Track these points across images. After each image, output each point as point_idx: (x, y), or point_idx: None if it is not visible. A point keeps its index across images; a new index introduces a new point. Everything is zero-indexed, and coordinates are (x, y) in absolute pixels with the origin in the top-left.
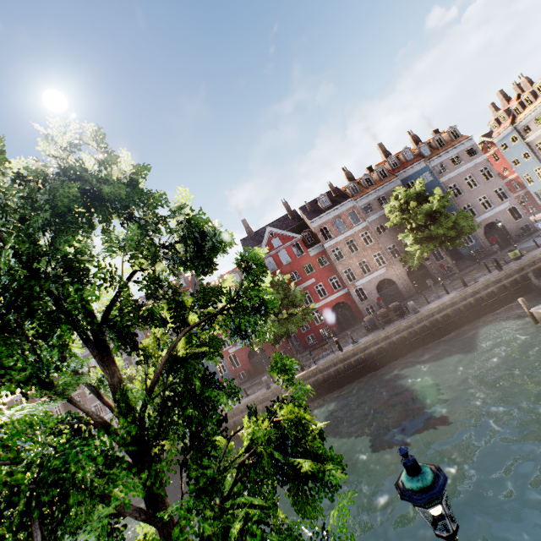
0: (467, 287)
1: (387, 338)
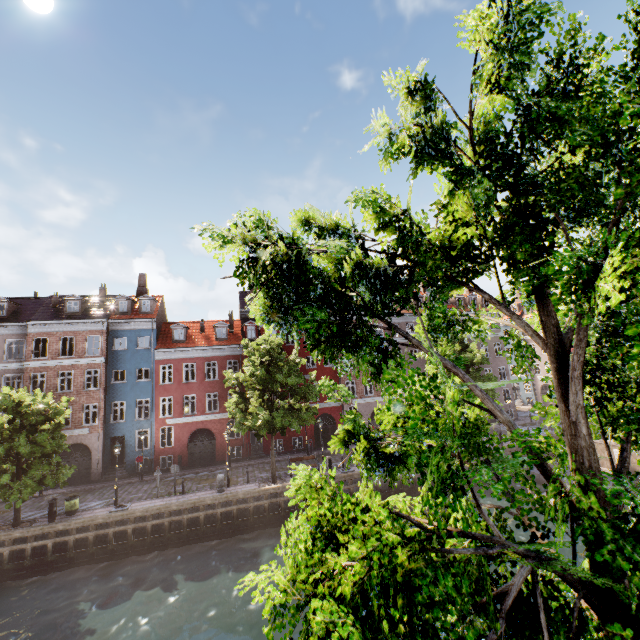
0: None
1: None
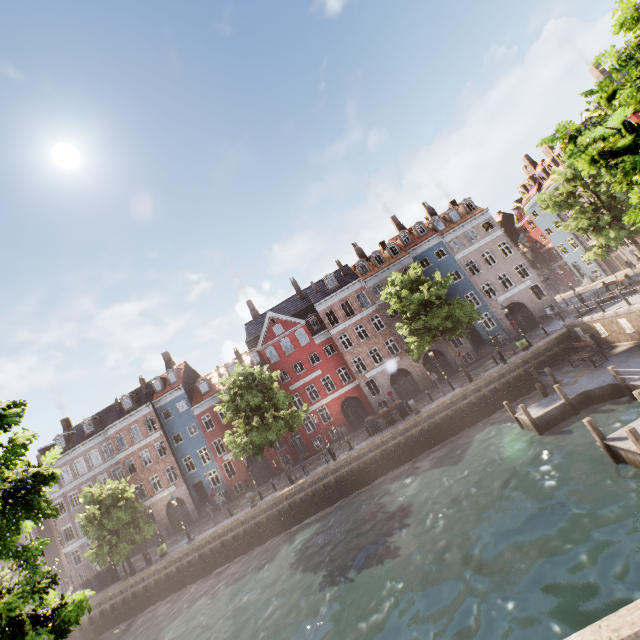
0: (471, 383)
1: (384, 444)
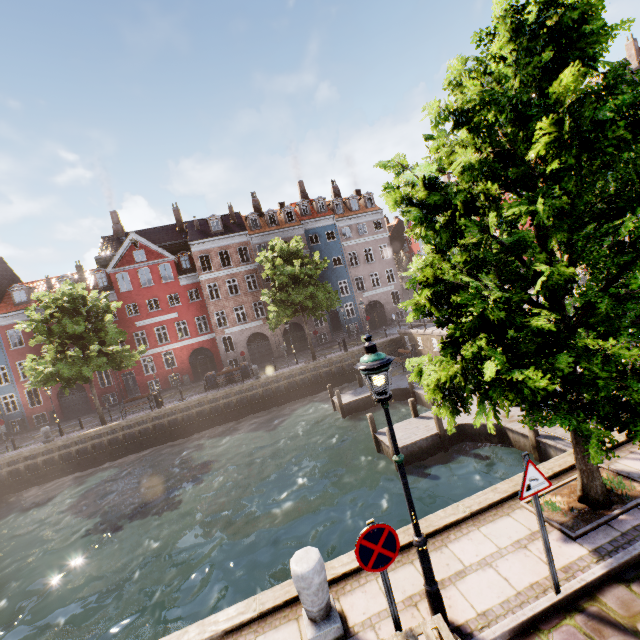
0: (313, 361)
1: (215, 401)
